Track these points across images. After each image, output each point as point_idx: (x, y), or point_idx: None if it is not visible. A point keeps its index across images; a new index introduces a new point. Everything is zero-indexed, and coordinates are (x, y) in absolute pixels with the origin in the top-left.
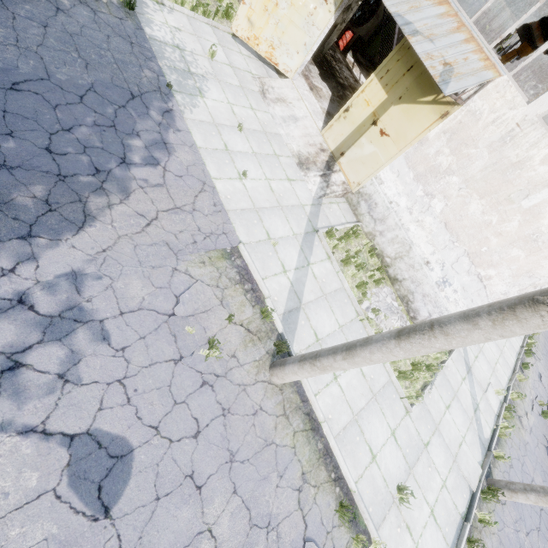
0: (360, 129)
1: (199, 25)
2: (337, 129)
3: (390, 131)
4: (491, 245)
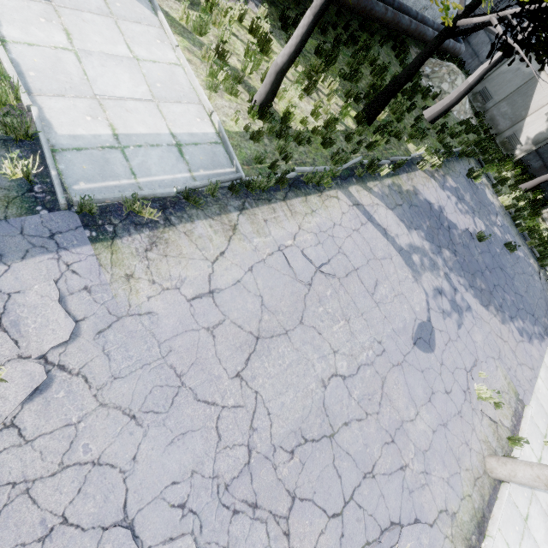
0: None
1: None
2: None
3: None
4: None
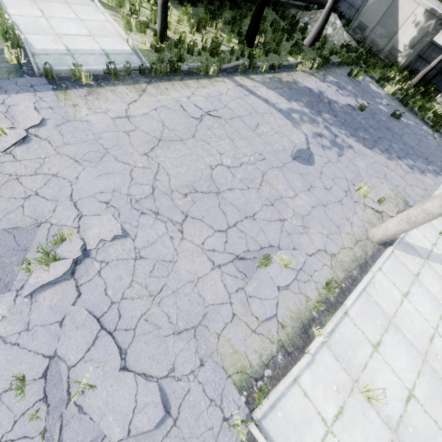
0: None
1: None
2: None
3: None
4: None
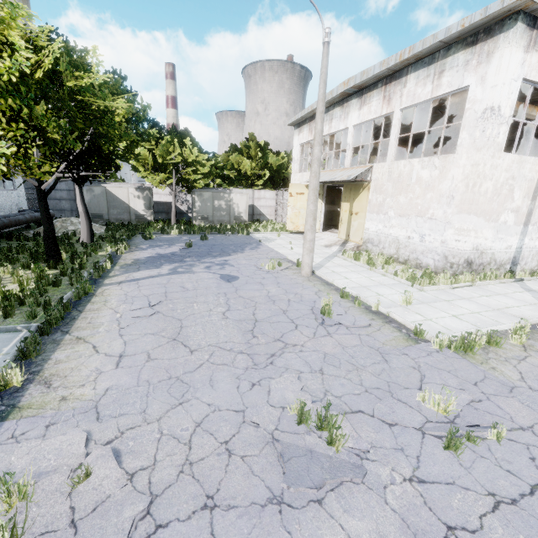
0: (349, 221)
1: (274, 234)
2: (342, 230)
3: (358, 211)
4: (420, 203)
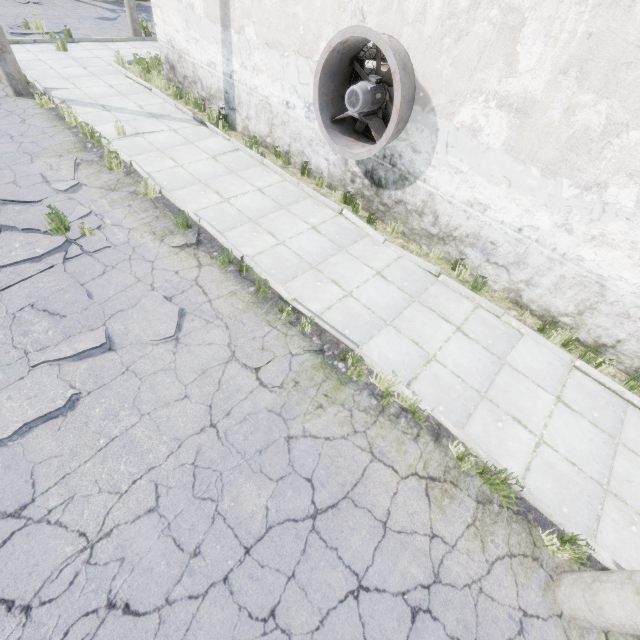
0: None
1: None
2: None
3: None
4: None
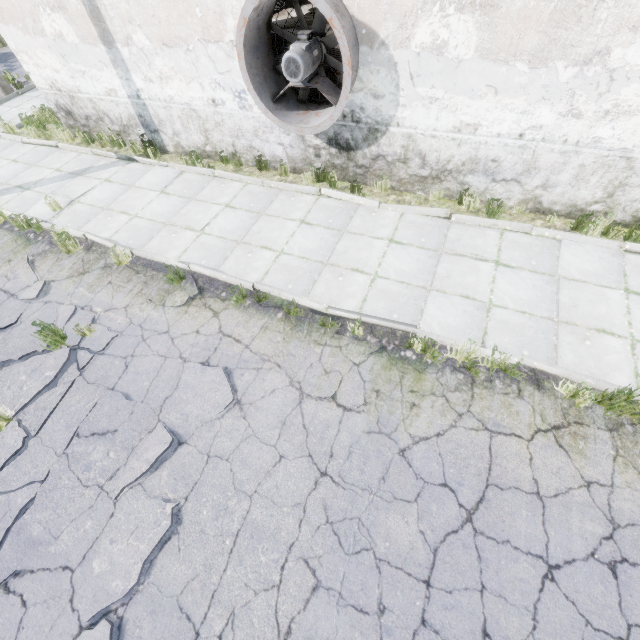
0: None
1: None
2: None
3: None
4: None
